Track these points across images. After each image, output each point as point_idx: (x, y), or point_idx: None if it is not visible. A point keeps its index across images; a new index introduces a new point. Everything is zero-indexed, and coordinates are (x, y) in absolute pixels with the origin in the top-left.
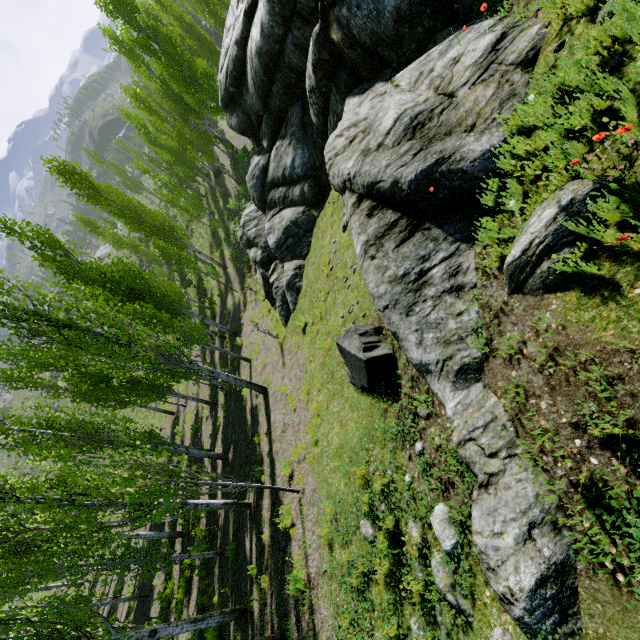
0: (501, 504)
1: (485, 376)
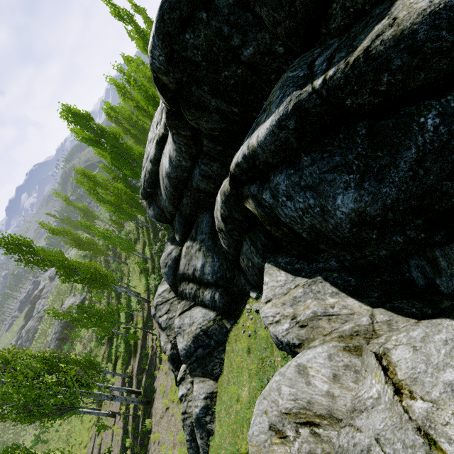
0: None
1: None
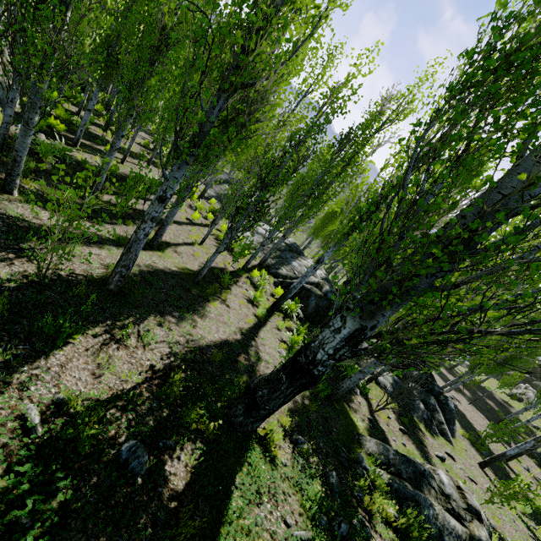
0: None
1: None
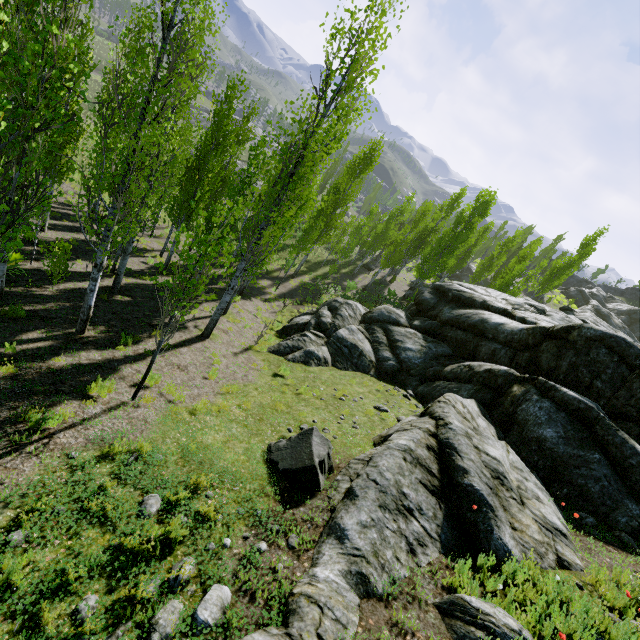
0: None
1: (367, 603)
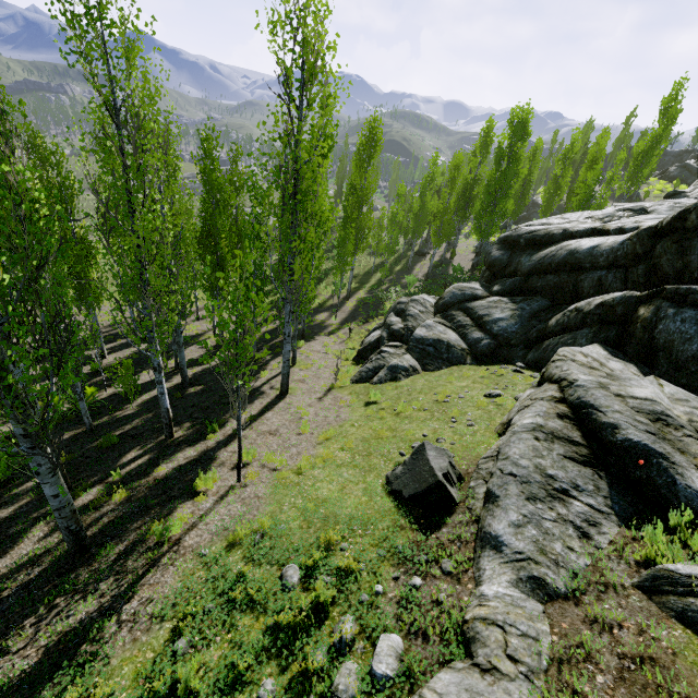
0: (490, 696)
1: (552, 607)
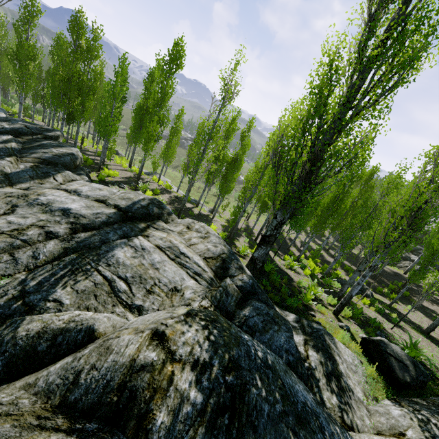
0: None
1: None
